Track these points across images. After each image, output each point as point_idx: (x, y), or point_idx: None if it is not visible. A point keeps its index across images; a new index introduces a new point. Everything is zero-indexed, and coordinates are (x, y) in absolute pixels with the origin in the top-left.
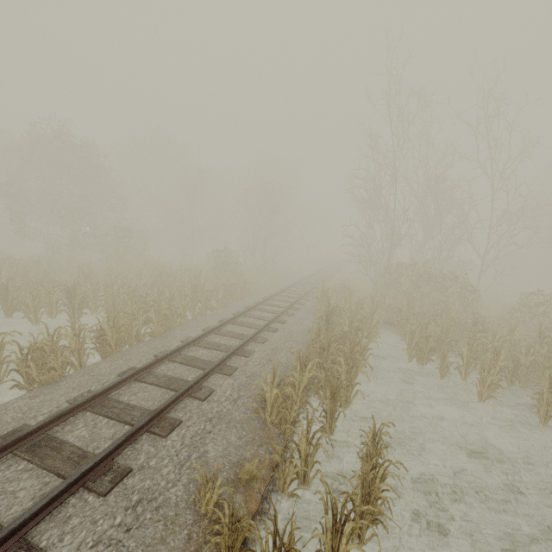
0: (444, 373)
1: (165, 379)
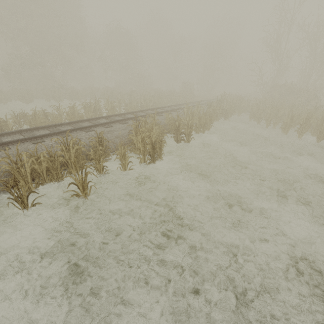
0: (259, 121)
1: (159, 111)
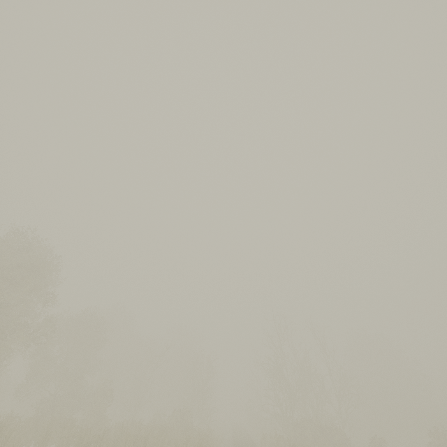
0: None
1: None
